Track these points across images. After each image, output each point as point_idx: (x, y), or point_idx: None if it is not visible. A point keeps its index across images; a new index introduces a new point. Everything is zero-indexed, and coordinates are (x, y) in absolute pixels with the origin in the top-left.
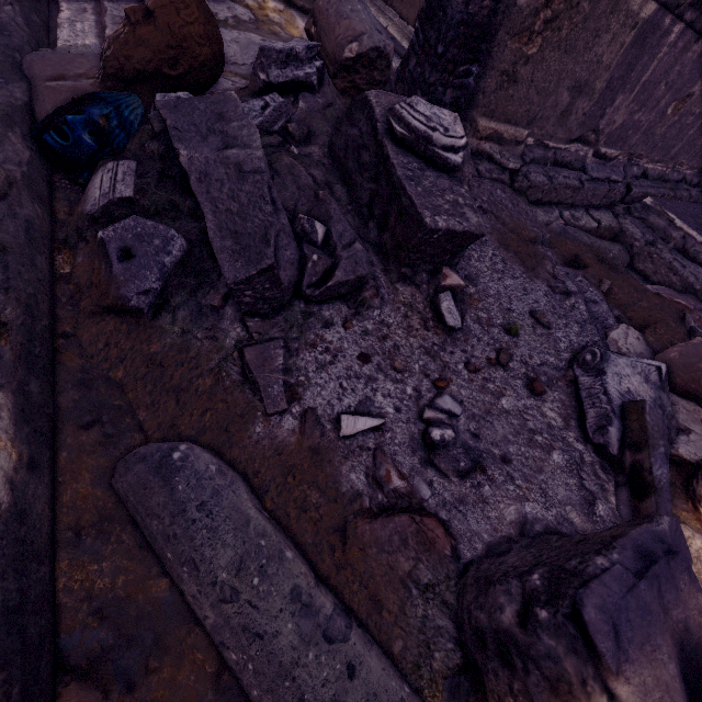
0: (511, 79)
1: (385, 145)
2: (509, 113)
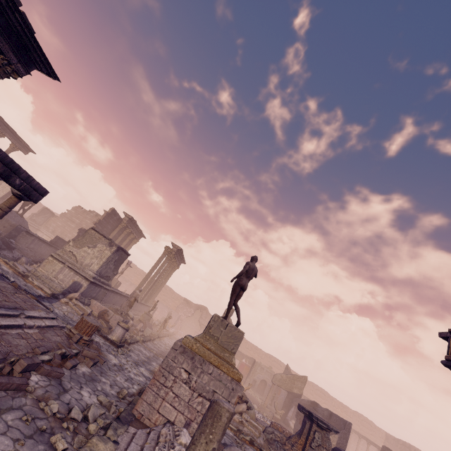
0: (19, 240)
1: (8, 241)
2: (18, 243)
